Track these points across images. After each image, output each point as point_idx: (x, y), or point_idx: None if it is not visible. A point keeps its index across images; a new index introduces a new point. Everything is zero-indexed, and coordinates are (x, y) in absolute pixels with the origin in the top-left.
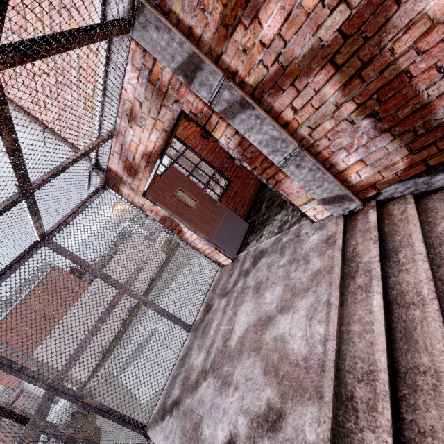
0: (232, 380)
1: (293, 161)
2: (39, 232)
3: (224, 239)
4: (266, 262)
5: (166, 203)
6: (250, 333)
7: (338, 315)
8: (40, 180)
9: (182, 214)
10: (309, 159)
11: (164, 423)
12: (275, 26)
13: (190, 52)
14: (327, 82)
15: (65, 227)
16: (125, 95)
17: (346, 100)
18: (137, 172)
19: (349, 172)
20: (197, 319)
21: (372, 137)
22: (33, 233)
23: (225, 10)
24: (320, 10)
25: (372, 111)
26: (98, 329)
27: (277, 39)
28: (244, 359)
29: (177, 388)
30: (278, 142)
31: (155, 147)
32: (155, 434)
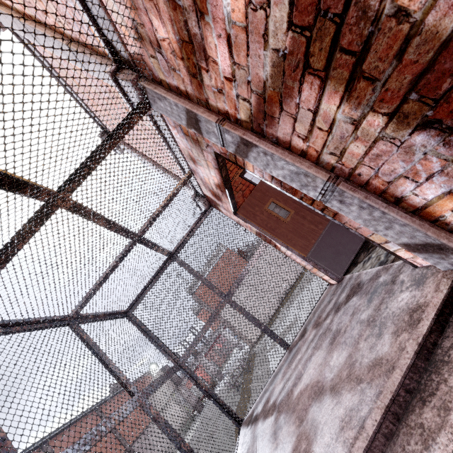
0: (278, 436)
1: (332, 196)
2: (165, 253)
3: (326, 255)
4: (354, 305)
5: (256, 219)
6: (306, 393)
7: (365, 452)
8: (143, 228)
9: (273, 229)
10: (350, 195)
11: (246, 430)
12: (227, 57)
13: (185, 109)
14: (319, 96)
15: (185, 245)
16: (180, 146)
17: (364, 112)
18: (220, 198)
19: (437, 209)
20: (295, 339)
21: (452, 158)
22: (160, 255)
23: (185, 63)
24: (254, 14)
25: (423, 118)
26: (206, 330)
27: (237, 68)
28: (291, 421)
29: (261, 405)
30: (301, 176)
31: (218, 180)
32: (241, 434)
